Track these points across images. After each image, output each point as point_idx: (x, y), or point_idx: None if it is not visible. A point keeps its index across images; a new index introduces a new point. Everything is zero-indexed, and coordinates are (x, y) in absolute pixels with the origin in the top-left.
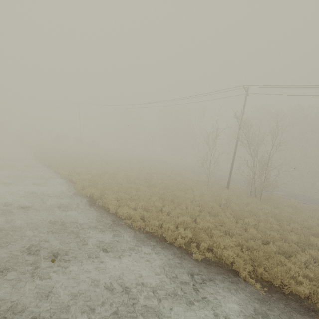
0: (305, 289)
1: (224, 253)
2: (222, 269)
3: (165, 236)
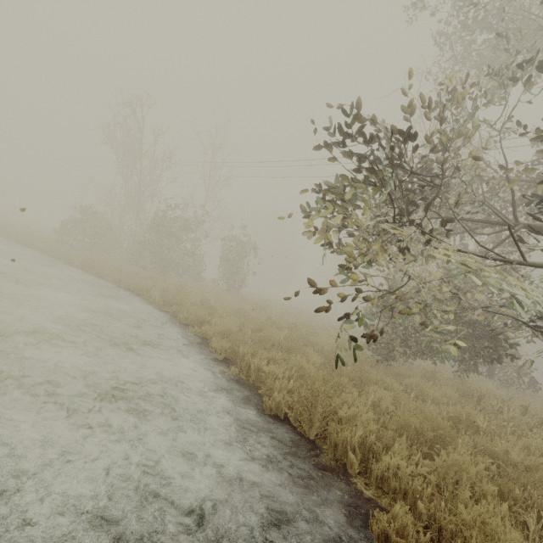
0: None
1: None
2: None
3: None
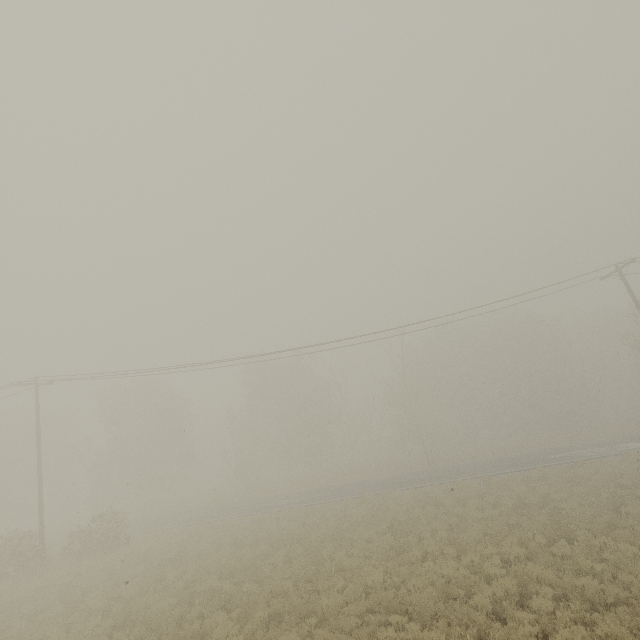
0: None
1: None
2: None
3: None
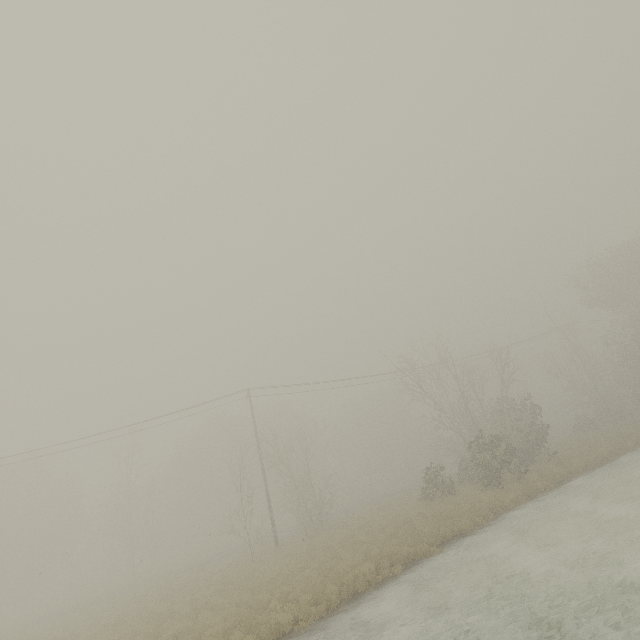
0: (448, 529)
1: (403, 554)
2: (416, 563)
3: (361, 583)
